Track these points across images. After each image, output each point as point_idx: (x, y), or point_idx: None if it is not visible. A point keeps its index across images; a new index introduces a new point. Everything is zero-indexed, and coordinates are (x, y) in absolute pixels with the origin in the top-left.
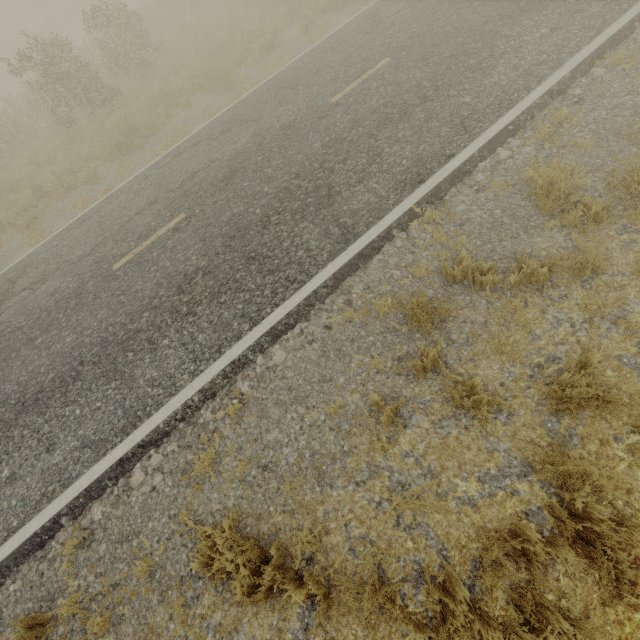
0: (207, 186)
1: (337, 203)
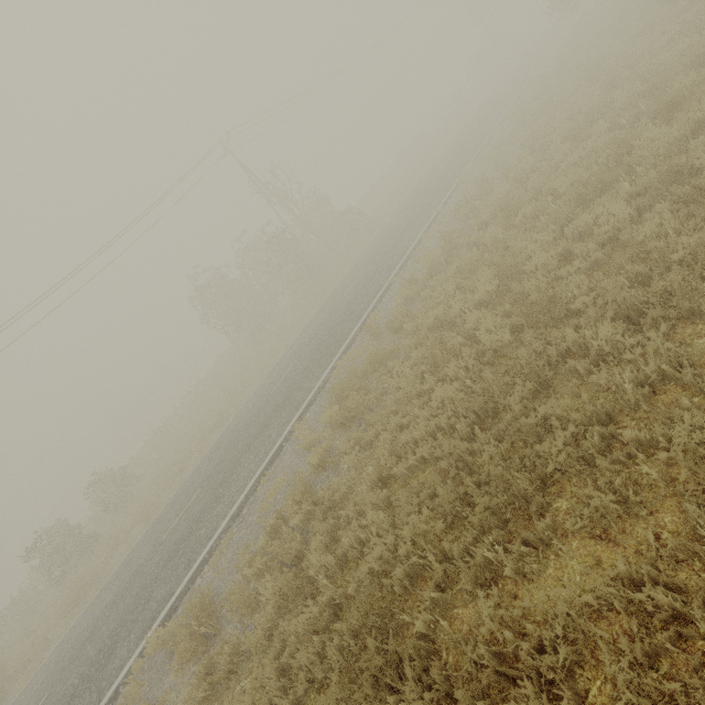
0: (74, 653)
1: (110, 662)
